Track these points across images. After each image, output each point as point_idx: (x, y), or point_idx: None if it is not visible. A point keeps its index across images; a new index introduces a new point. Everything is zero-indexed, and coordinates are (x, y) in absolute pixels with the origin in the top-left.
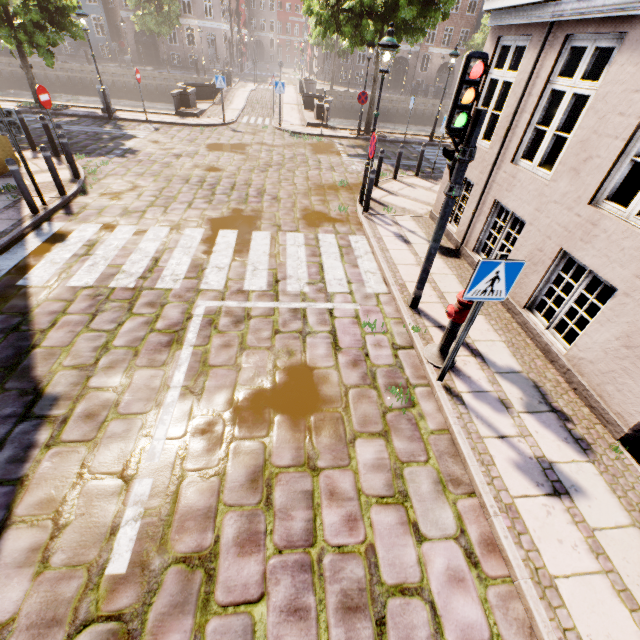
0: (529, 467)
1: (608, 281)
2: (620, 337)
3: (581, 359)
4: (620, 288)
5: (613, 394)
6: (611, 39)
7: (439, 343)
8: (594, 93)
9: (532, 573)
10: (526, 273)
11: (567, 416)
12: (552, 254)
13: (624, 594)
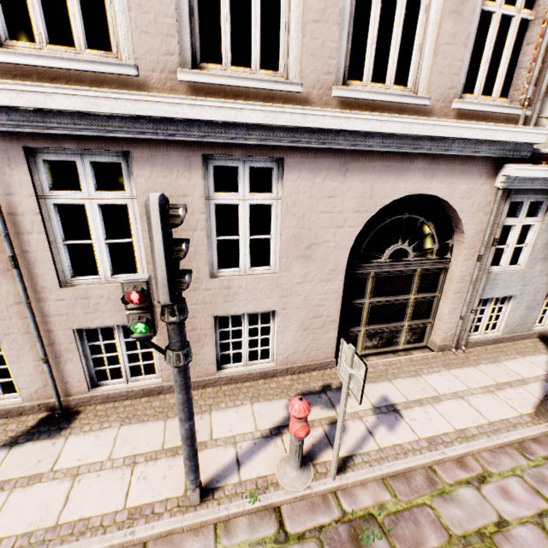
0: (387, 421)
1: (268, 310)
2: (298, 329)
3: (288, 357)
4: (278, 308)
5: (317, 353)
6: (107, 155)
7: (296, 464)
8: (131, 201)
9: (464, 440)
10: (195, 352)
11: (326, 385)
12: (209, 324)
13: (435, 399)
